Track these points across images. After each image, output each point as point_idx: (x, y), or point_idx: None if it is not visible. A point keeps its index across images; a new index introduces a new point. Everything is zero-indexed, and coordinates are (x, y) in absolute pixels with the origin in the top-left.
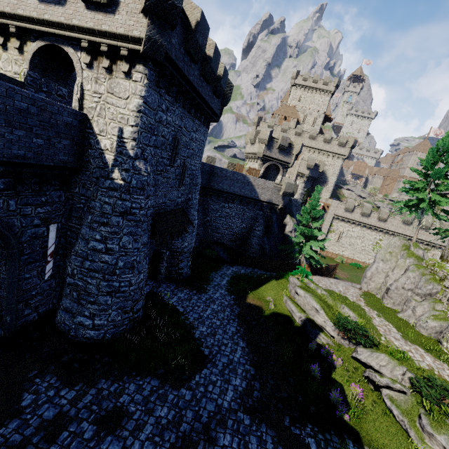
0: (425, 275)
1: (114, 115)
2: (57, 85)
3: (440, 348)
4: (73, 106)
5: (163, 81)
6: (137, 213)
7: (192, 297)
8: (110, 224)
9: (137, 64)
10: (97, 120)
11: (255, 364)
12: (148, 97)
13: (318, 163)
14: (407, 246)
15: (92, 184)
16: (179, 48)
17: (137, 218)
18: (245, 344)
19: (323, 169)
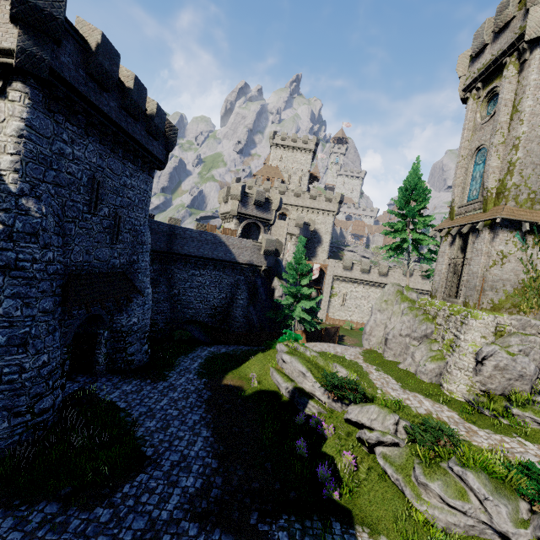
0: (419, 316)
1: None
2: None
3: (441, 391)
4: None
5: (57, 105)
6: (28, 267)
7: (143, 388)
8: None
9: (13, 81)
10: None
11: (220, 455)
12: (33, 120)
13: (308, 221)
14: (401, 292)
15: None
16: (75, 69)
17: (28, 274)
18: (211, 433)
19: (315, 228)
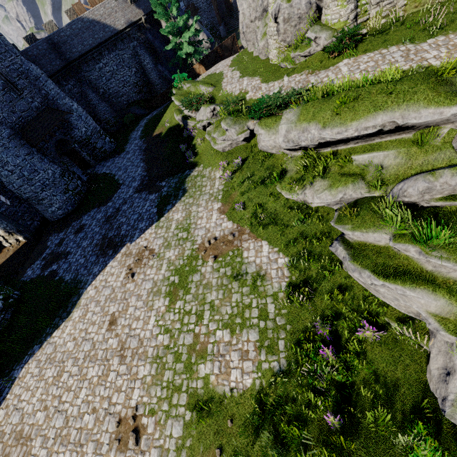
0: None
1: None
2: None
3: (268, 63)
4: None
5: None
6: None
7: (115, 160)
8: None
9: None
10: None
11: (148, 170)
12: None
13: None
14: None
15: None
16: None
17: (0, 144)
18: (144, 163)
19: None
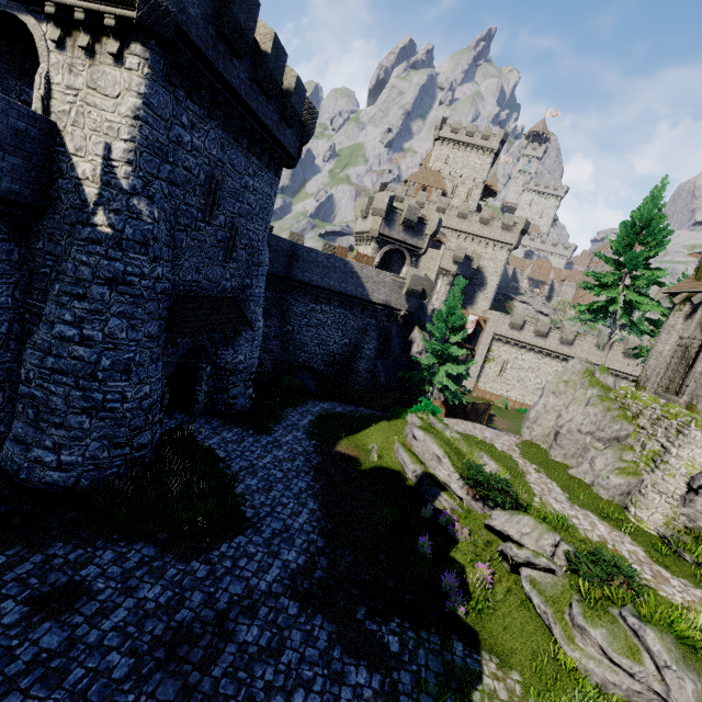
0: (612, 411)
1: (98, 123)
2: (19, 85)
3: (625, 516)
4: (33, 108)
5: (179, 76)
6: (135, 283)
7: (245, 439)
8: (89, 297)
9: (132, 42)
10: (71, 131)
11: (327, 533)
12: (152, 96)
13: (472, 254)
14: (591, 372)
15: (65, 236)
16: (204, 25)
17: (135, 291)
18: (318, 506)
19: (480, 265)
